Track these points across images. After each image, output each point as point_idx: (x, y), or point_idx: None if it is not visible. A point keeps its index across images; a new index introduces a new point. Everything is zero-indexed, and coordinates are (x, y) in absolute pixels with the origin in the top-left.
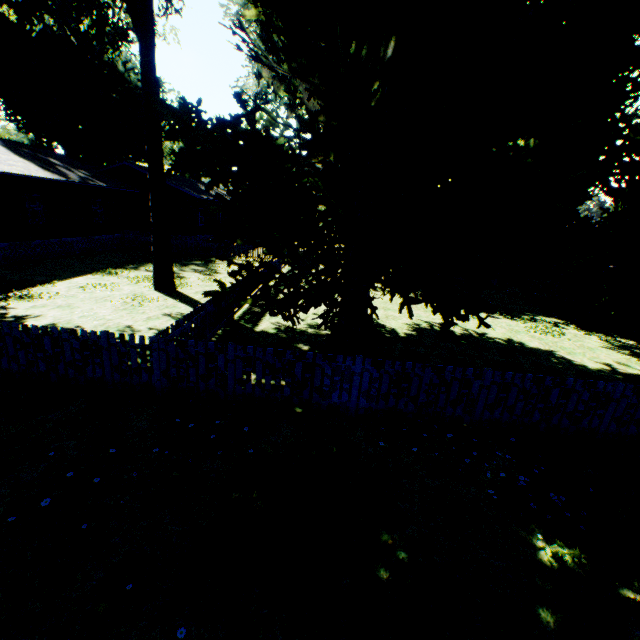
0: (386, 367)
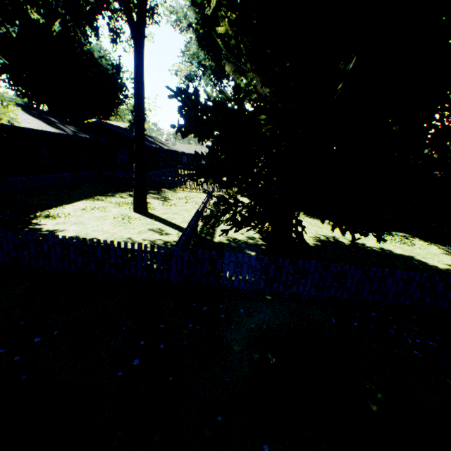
0: (331, 268)
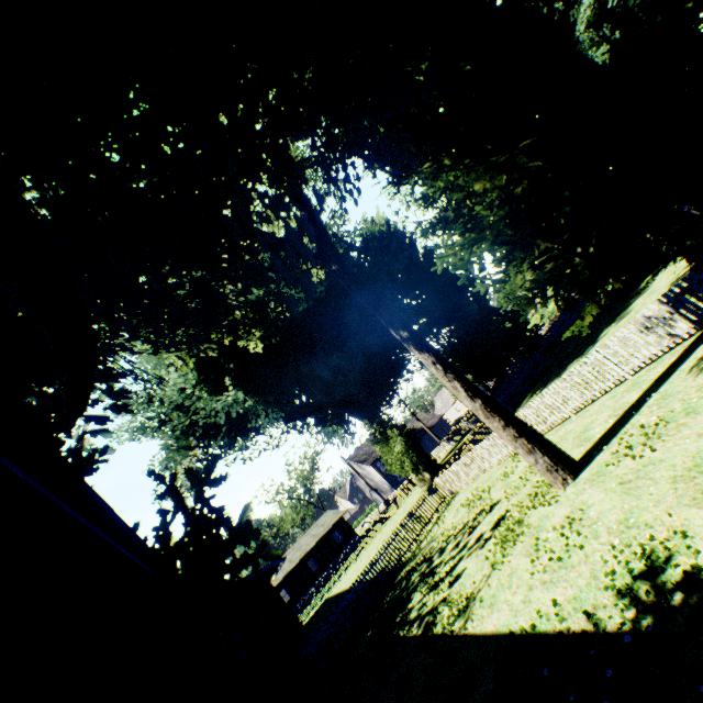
0: None
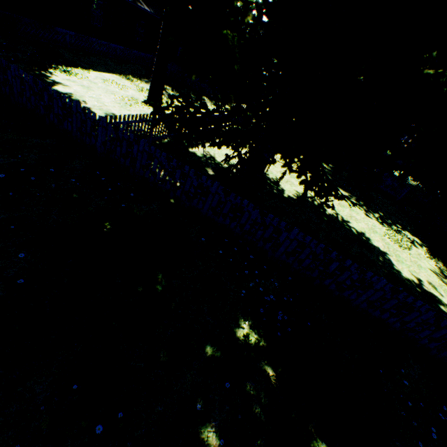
0: (231, 197)
